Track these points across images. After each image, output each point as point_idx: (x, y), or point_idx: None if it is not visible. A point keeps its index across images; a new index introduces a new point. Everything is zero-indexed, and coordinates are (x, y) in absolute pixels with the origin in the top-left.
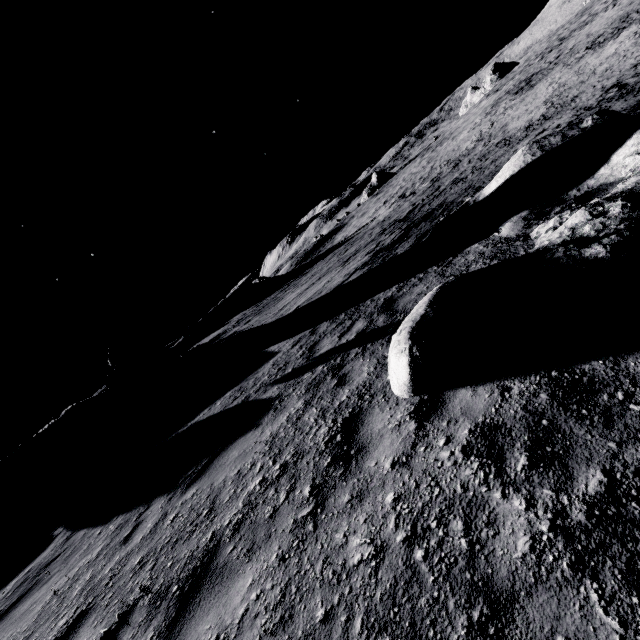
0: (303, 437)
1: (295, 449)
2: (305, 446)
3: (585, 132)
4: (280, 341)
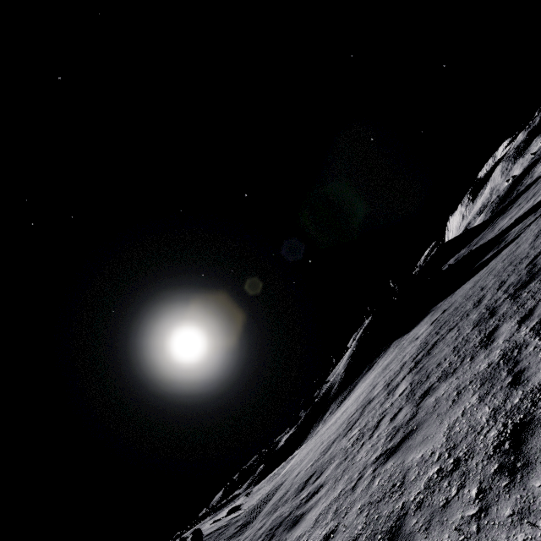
0: (539, 224)
1: (537, 227)
2: (540, 224)
3: None
4: (511, 230)
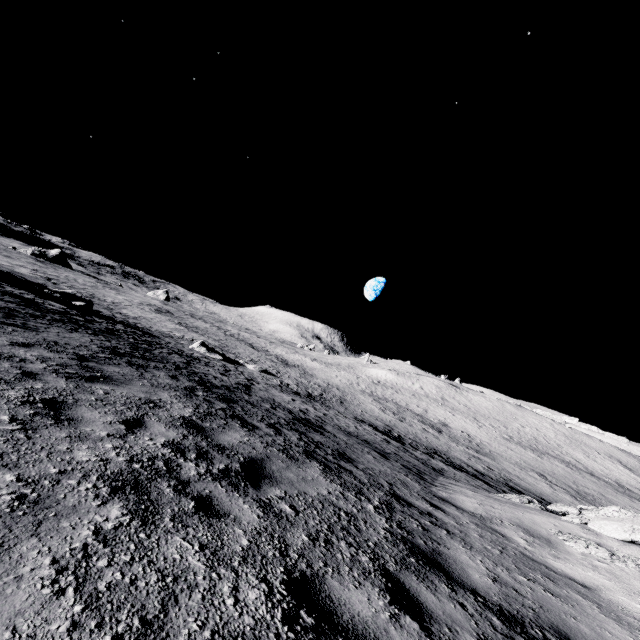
0: None
1: None
2: None
3: (84, 299)
4: None
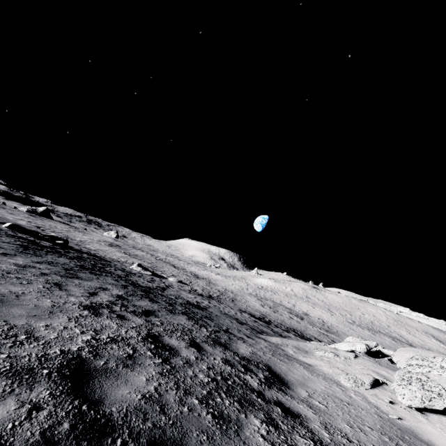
0: None
1: None
2: None
3: (63, 239)
4: None
